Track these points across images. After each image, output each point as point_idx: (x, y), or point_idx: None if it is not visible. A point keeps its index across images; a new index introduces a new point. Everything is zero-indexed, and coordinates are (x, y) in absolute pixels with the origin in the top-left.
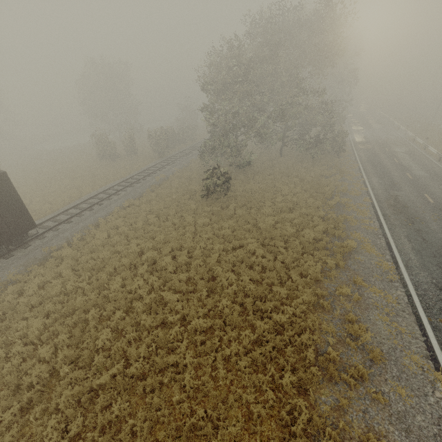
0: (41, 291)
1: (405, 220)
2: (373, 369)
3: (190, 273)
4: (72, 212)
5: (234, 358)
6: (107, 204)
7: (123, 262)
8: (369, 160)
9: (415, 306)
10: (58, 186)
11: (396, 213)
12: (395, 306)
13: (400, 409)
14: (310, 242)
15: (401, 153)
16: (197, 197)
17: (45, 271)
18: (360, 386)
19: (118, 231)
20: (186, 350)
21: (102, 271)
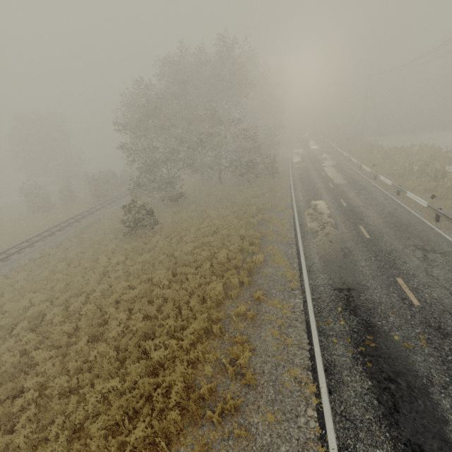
0: None
1: (317, 226)
2: (249, 397)
3: (80, 322)
4: None
5: (88, 421)
6: (15, 258)
7: (3, 323)
8: (300, 176)
9: (308, 312)
10: None
11: (311, 220)
12: (289, 317)
13: (265, 442)
14: (224, 263)
15: (329, 167)
16: (121, 236)
17: None
18: (228, 422)
19: (16, 287)
20: (37, 423)
21: None
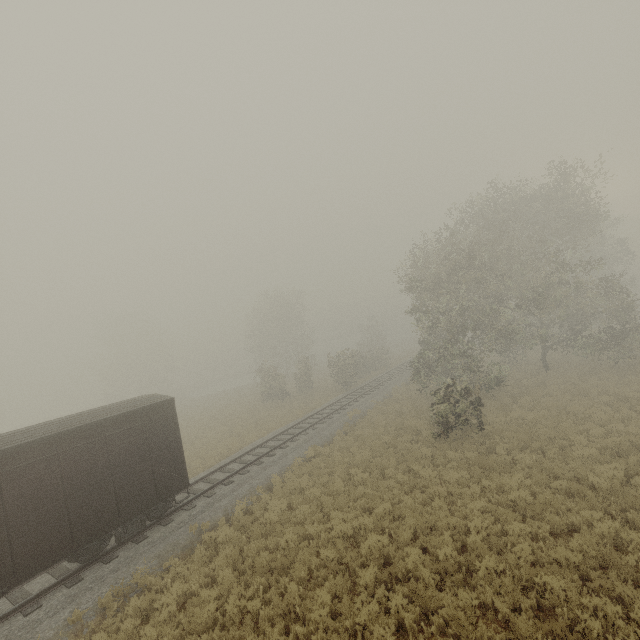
0: (181, 613)
1: None
2: None
3: (481, 593)
4: (232, 467)
5: None
6: (281, 454)
7: (324, 557)
8: None
9: None
10: (212, 435)
11: None
12: None
13: None
14: None
15: None
16: (425, 438)
17: (190, 569)
18: None
19: (304, 498)
20: None
21: (288, 576)
